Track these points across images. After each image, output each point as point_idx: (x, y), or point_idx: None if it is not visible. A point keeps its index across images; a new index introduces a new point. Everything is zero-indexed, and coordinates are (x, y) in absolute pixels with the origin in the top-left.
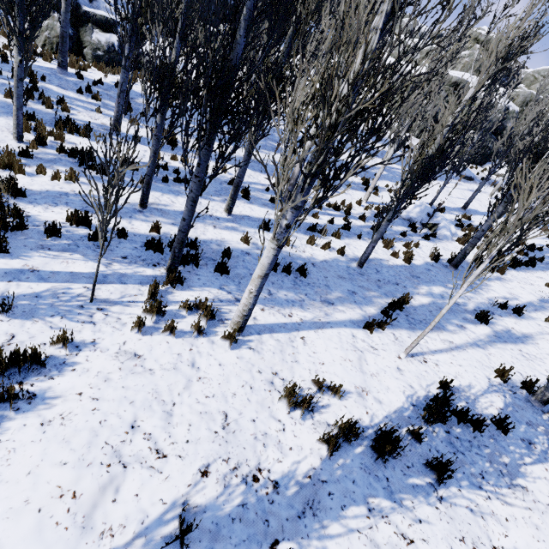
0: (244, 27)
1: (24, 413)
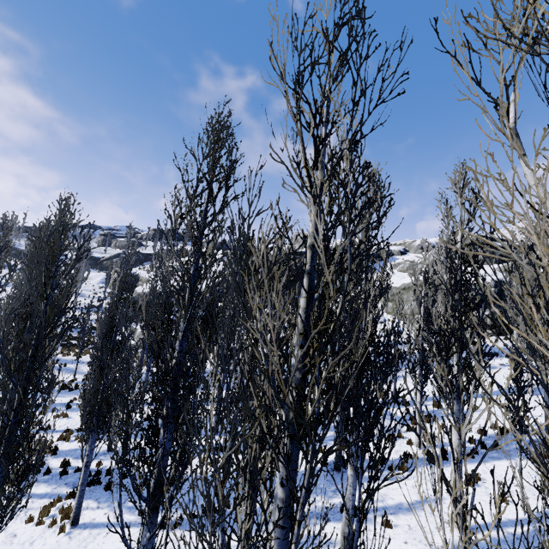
0: None
1: None
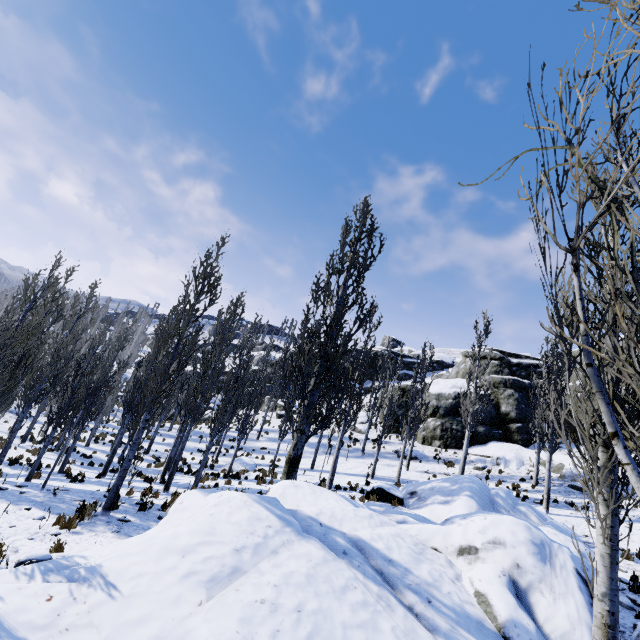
0: None
1: None
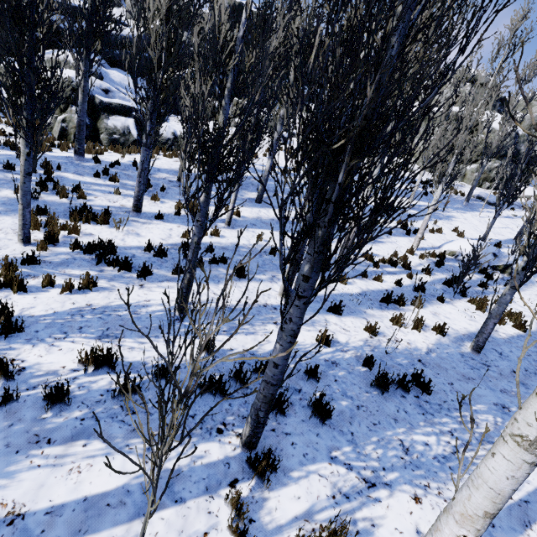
0: (397, 39)
1: None
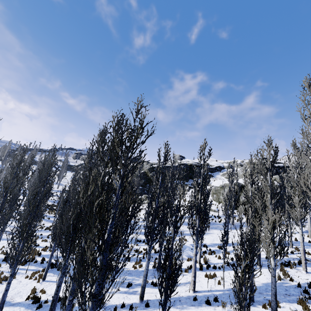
0: None
1: (0, 285)
